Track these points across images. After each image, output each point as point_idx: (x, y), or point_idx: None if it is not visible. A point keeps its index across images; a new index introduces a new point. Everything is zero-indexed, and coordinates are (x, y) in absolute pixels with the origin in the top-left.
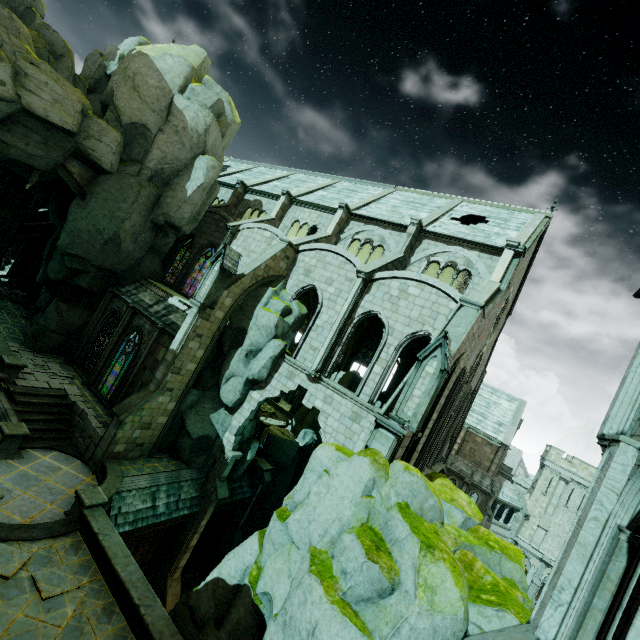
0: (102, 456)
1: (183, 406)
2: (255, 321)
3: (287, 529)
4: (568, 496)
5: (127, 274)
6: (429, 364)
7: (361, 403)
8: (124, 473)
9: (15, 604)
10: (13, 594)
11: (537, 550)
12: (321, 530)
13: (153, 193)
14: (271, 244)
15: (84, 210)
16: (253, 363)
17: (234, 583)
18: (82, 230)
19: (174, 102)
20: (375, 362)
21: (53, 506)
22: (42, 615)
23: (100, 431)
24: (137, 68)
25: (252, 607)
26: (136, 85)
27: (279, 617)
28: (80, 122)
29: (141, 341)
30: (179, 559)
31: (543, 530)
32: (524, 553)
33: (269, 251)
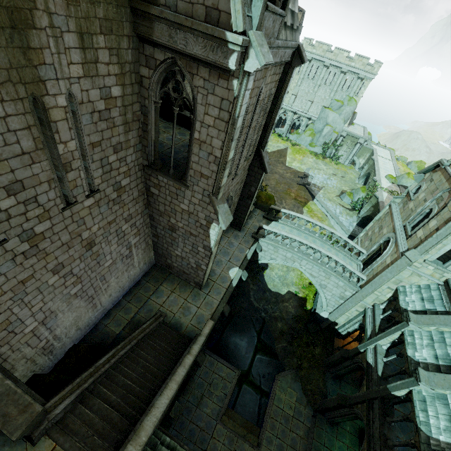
0: None
1: None
2: None
3: None
4: (309, 71)
5: None
6: None
7: None
8: None
9: None
10: None
11: (290, 108)
12: None
13: None
14: None
15: None
16: None
17: None
18: None
19: None
20: None
21: None
22: None
23: None
24: None
25: None
26: None
27: None
28: None
29: None
30: None
31: (294, 96)
32: (285, 112)
33: None
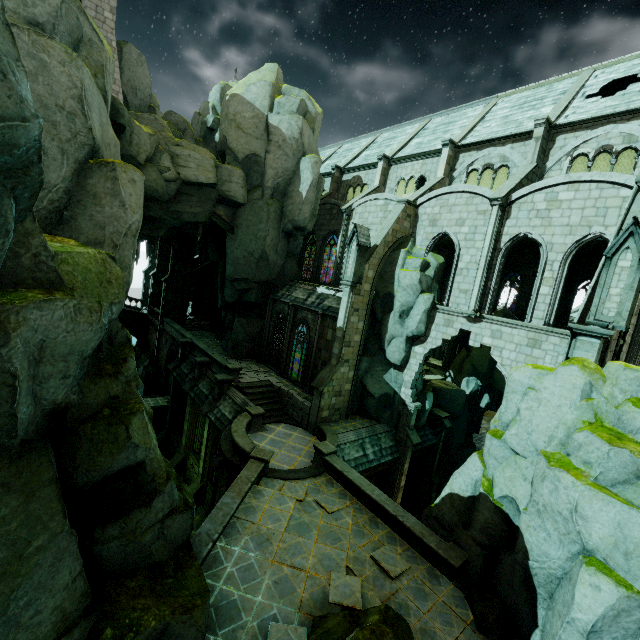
0: (316, 421)
1: (359, 373)
2: (398, 284)
3: (506, 444)
4: None
5: (277, 281)
6: (621, 258)
7: (536, 328)
8: (335, 431)
9: (314, 516)
10: (310, 510)
11: None
12: (544, 437)
13: (277, 207)
14: (387, 210)
15: (236, 241)
16: (408, 322)
17: (468, 495)
18: (239, 258)
19: (269, 122)
20: (540, 284)
21: (301, 458)
22: (334, 522)
23: (307, 404)
24: (234, 110)
25: (495, 509)
26: (238, 124)
27: (529, 508)
28: (216, 174)
29: (309, 329)
30: (395, 497)
31: None
32: None
33: (391, 216)
